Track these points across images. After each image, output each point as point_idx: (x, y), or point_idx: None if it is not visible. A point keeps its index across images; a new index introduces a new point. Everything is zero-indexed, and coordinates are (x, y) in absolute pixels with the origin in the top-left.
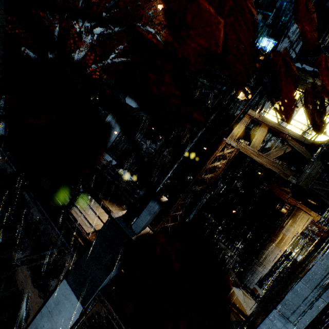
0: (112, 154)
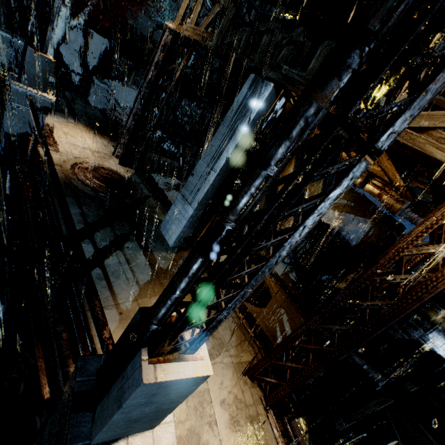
0: (160, 129)
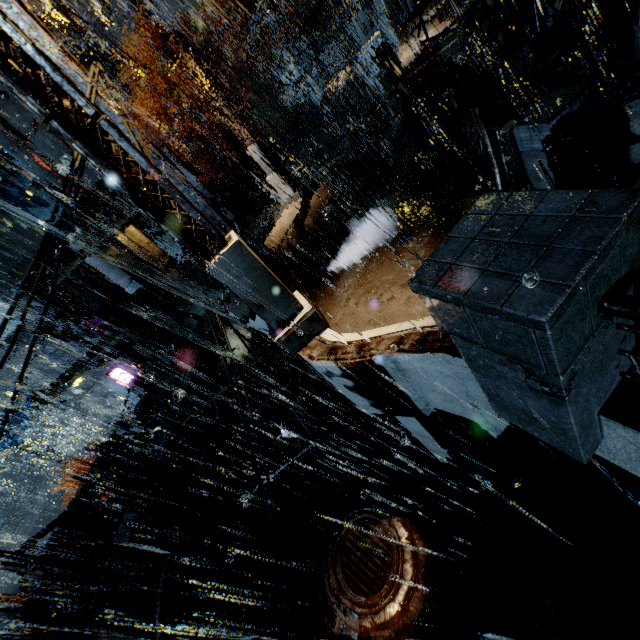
0: None
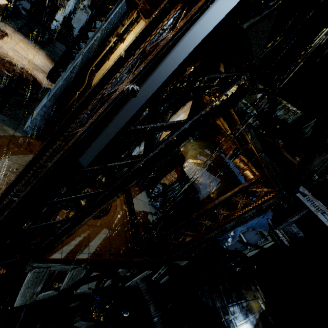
0: None
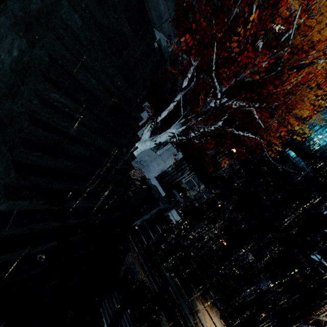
0: (160, 184)
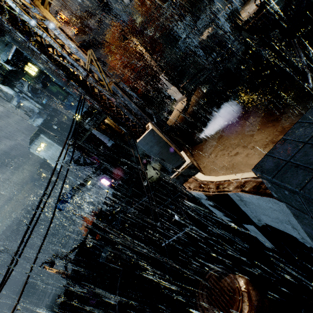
0: None
